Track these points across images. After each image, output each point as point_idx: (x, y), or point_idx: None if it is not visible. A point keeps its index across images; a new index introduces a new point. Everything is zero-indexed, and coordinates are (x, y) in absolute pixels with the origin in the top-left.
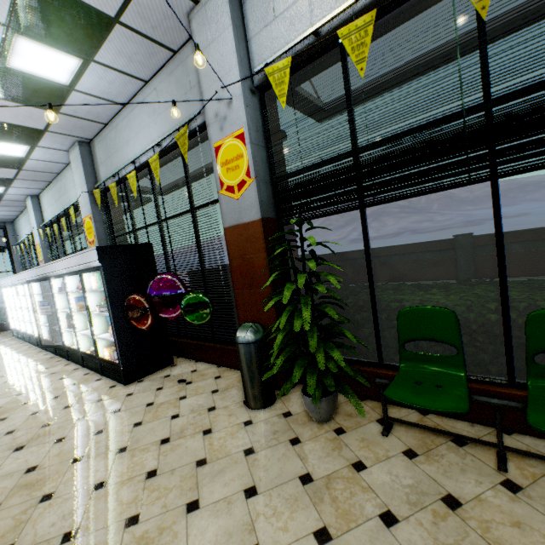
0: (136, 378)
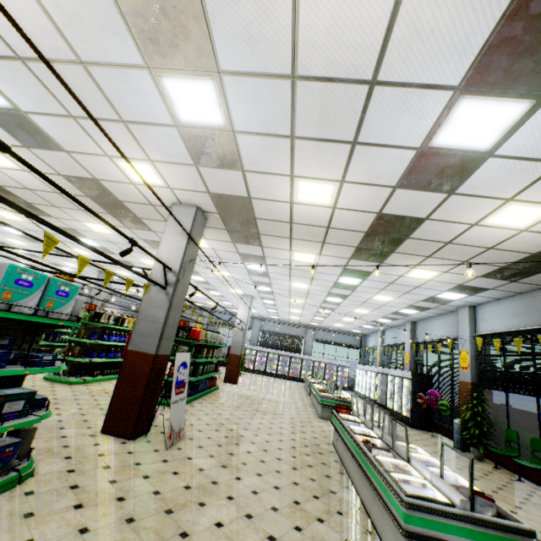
0: (415, 427)
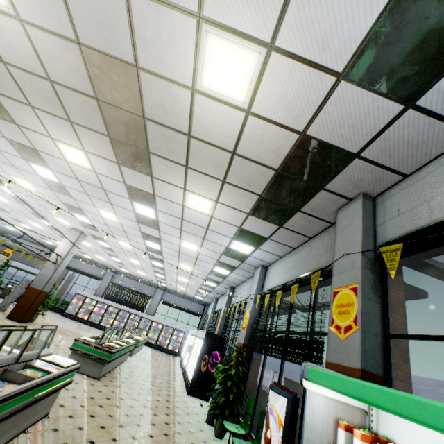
0: (192, 394)
